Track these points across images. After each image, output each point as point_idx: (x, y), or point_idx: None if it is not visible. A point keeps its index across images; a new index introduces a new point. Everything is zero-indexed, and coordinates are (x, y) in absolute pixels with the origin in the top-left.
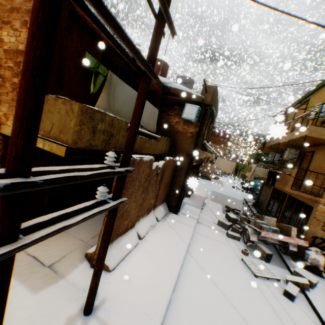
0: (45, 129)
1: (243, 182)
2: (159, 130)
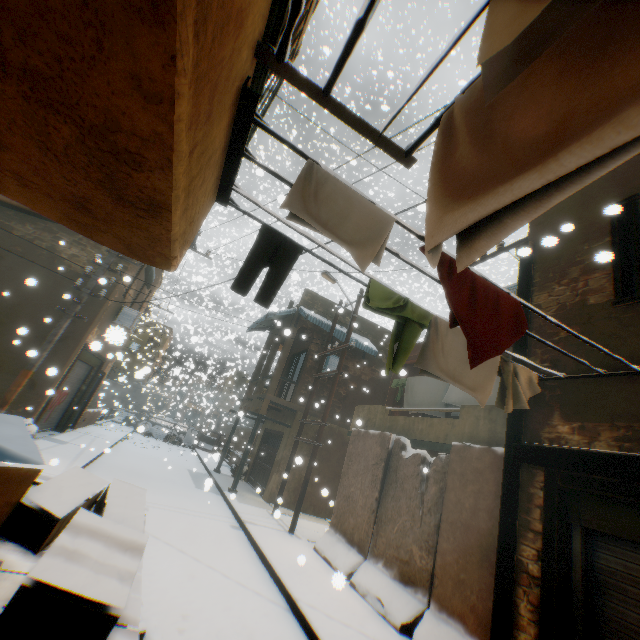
0: None
1: None
2: None
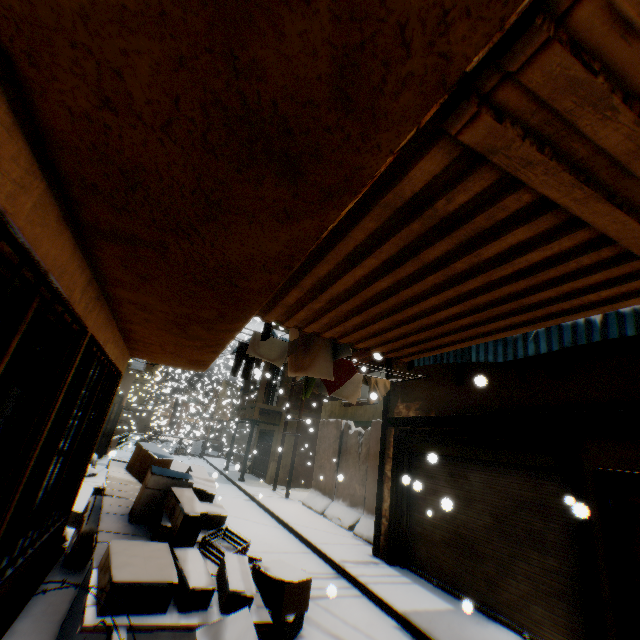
0: None
1: None
2: None
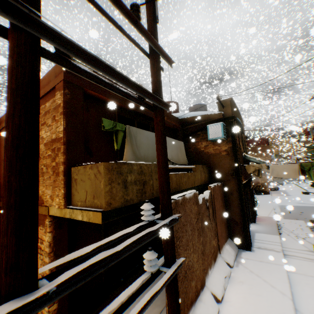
0: (81, 199)
1: (313, 183)
2: (190, 161)
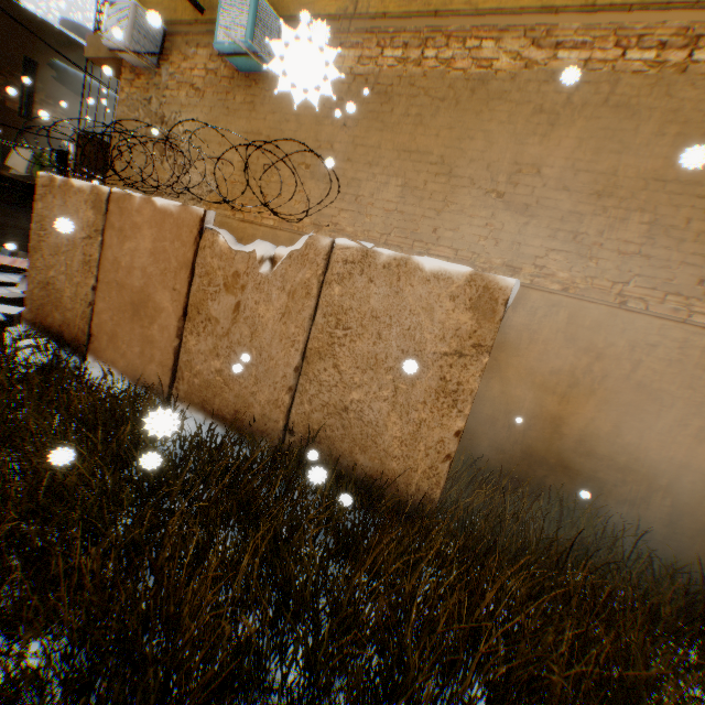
0: None
1: None
2: None
